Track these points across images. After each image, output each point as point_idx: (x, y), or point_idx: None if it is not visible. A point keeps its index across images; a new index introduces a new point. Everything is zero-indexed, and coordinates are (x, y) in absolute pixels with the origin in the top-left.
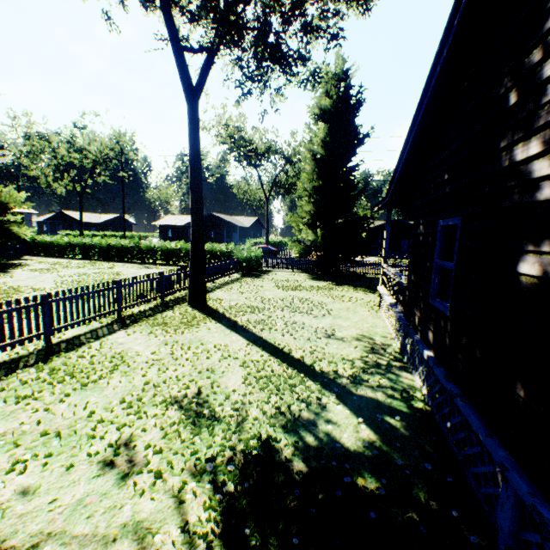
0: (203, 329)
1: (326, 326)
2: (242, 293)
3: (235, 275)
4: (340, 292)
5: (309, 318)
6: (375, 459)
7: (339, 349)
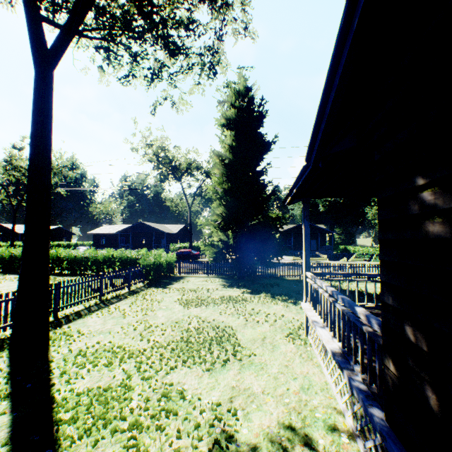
0: None
1: (224, 400)
2: (124, 317)
3: (139, 285)
4: (255, 305)
5: (200, 372)
6: None
7: None
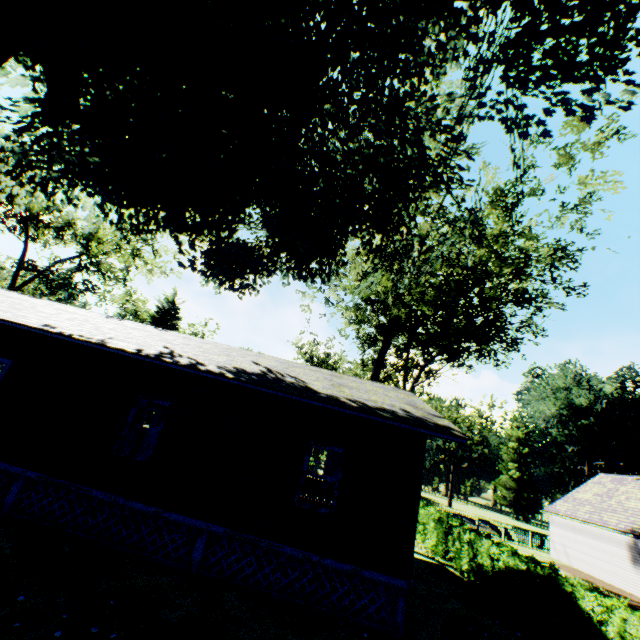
0: None
1: None
2: None
3: None
4: None
5: None
6: None
7: None
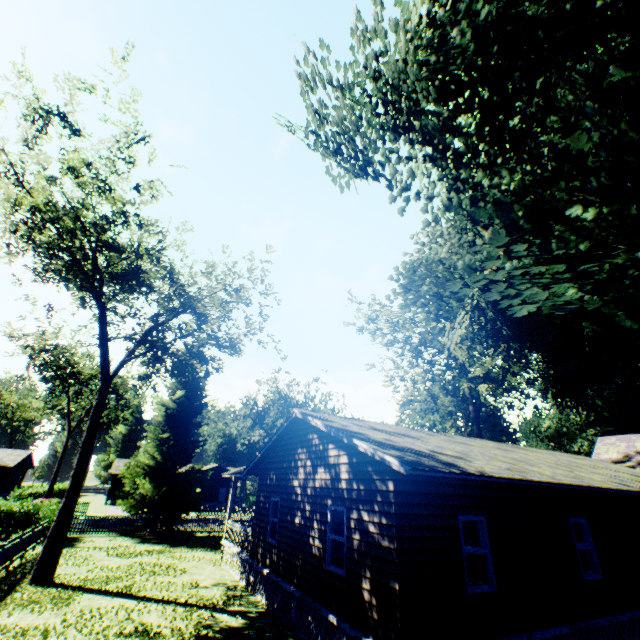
0: (82, 599)
1: (190, 580)
2: (80, 565)
3: (37, 546)
4: (181, 553)
5: (171, 577)
6: (249, 625)
7: (208, 592)
